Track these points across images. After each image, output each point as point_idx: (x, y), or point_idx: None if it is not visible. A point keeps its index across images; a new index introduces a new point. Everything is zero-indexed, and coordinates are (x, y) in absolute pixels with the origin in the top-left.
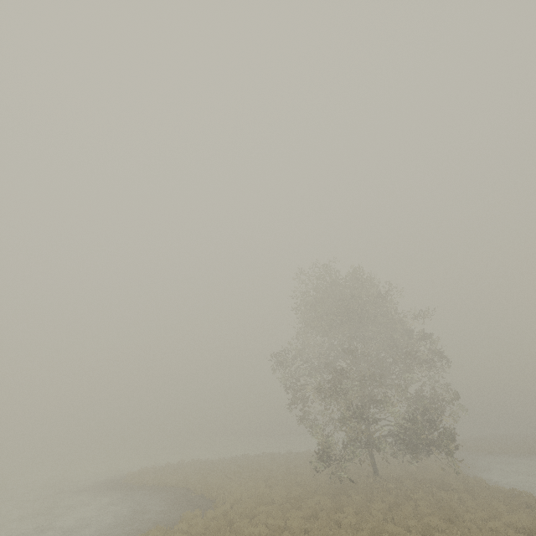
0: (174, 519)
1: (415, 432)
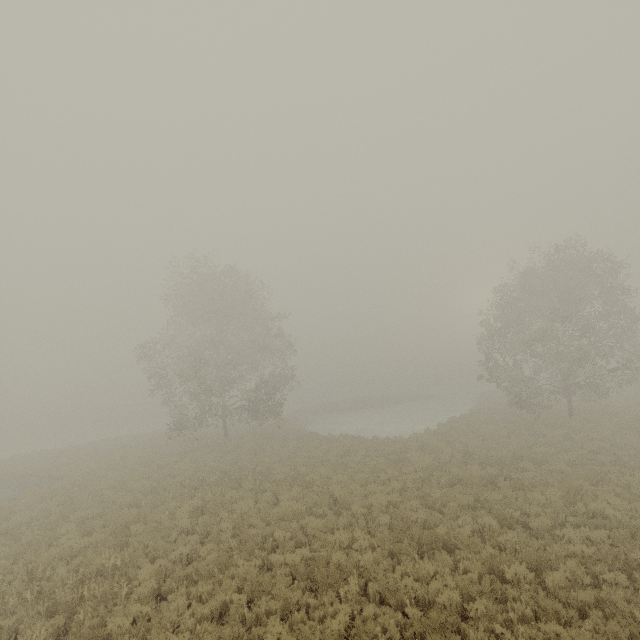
0: (15, 497)
1: (257, 404)
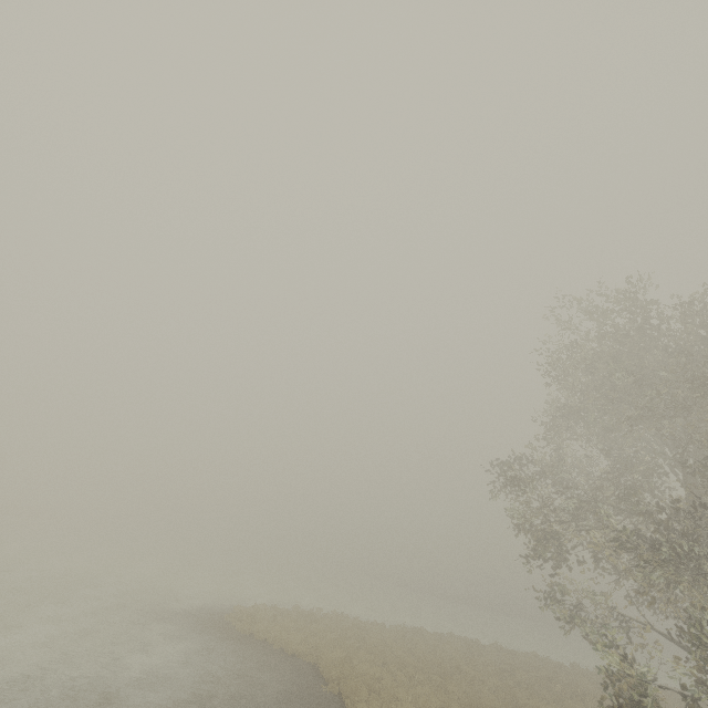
0: None
1: None
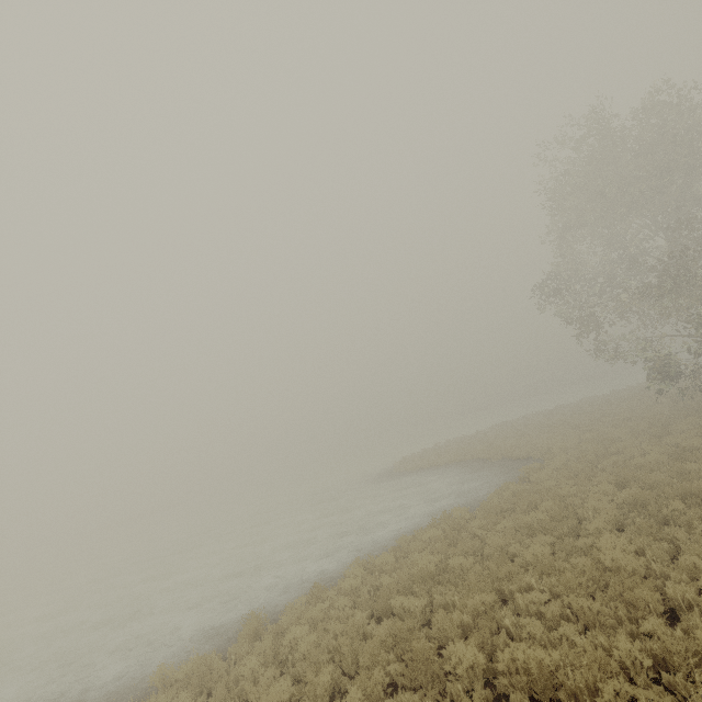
0: (503, 480)
1: None
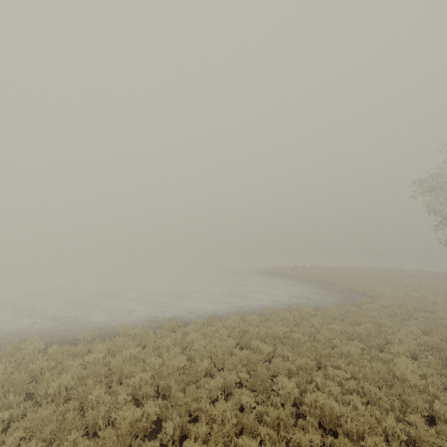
0: (342, 300)
1: None
